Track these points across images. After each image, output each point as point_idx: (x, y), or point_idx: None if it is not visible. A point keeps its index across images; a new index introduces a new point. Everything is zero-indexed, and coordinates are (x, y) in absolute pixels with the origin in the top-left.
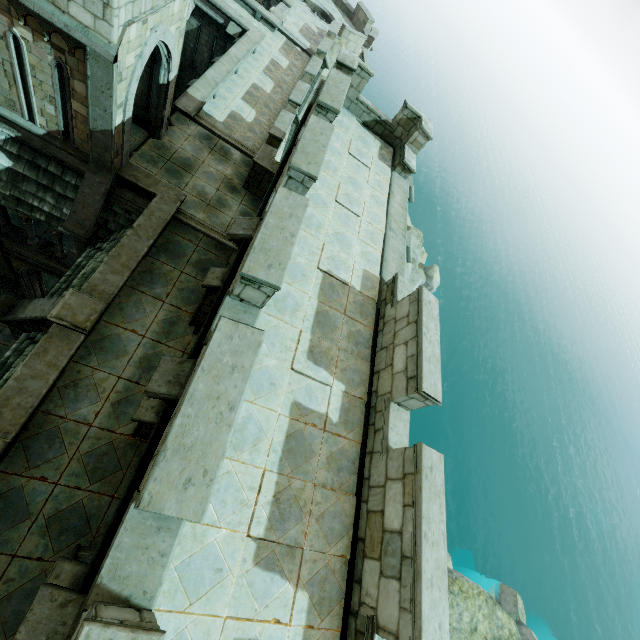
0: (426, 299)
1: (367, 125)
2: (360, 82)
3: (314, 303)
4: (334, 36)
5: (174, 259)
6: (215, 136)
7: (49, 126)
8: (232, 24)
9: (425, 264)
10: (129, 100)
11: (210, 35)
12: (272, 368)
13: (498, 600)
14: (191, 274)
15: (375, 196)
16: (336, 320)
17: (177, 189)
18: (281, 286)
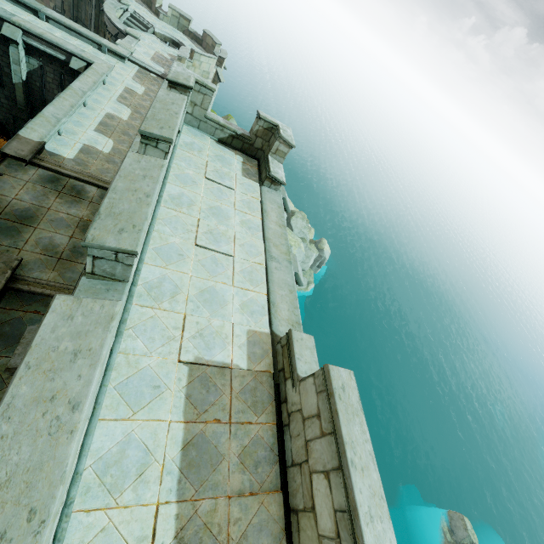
0: (338, 385)
1: (224, 141)
2: (203, 99)
3: (178, 431)
4: (185, 59)
5: (13, 345)
6: (63, 176)
7: None
8: (75, 59)
9: (314, 236)
10: None
11: (55, 72)
12: None
13: (450, 528)
14: None
15: (246, 221)
16: (218, 442)
17: (5, 254)
18: None
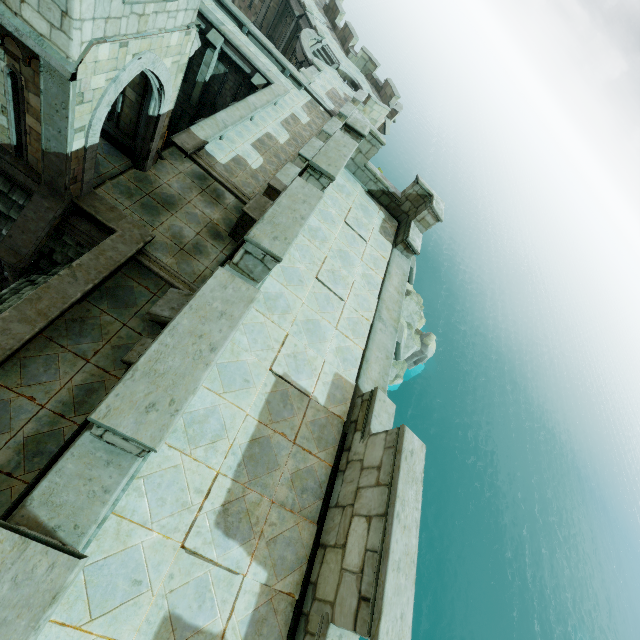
0: (408, 448)
1: (372, 194)
2: (370, 149)
3: (251, 425)
4: (358, 103)
5: (119, 308)
6: (211, 177)
7: (1, 138)
8: (258, 75)
9: (422, 328)
10: (94, 125)
11: (235, 82)
12: (145, 549)
13: None
14: (136, 329)
15: (368, 275)
16: (279, 452)
17: (144, 228)
18: (158, 447)
